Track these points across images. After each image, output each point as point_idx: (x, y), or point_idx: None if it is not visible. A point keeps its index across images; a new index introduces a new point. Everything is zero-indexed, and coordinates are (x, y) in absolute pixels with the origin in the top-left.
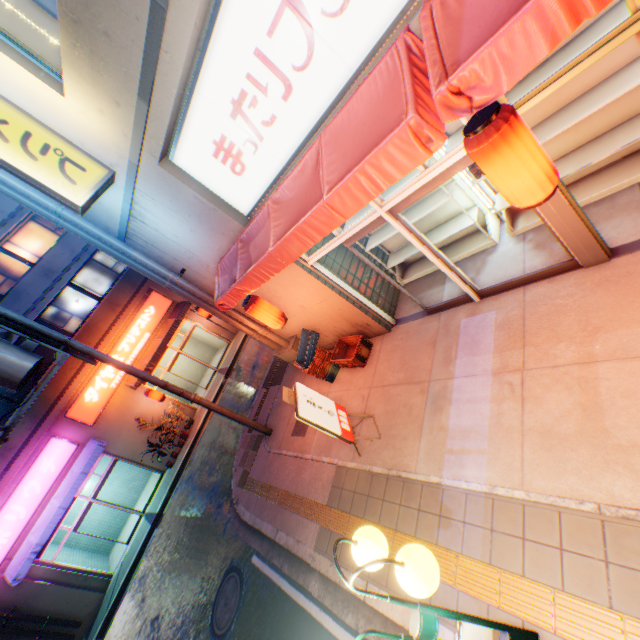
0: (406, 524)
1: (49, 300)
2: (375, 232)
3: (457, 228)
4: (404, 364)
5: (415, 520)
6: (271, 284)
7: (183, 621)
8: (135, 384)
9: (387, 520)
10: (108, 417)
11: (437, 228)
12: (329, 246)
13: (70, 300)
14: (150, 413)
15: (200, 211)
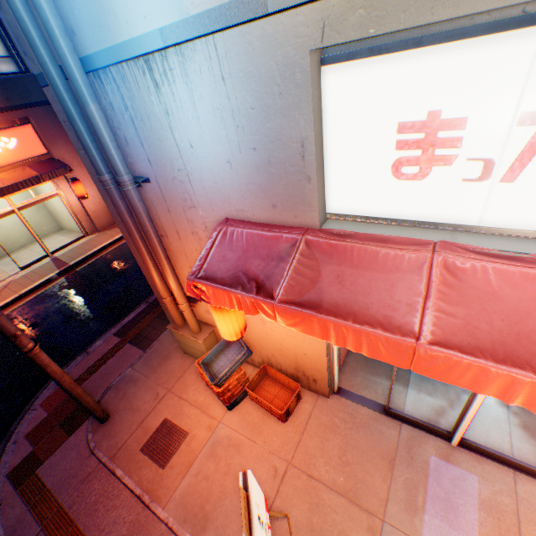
0: None
1: None
2: None
3: None
4: (346, 463)
5: None
6: None
7: None
8: None
9: None
10: None
11: None
12: None
13: None
14: None
15: (281, 159)
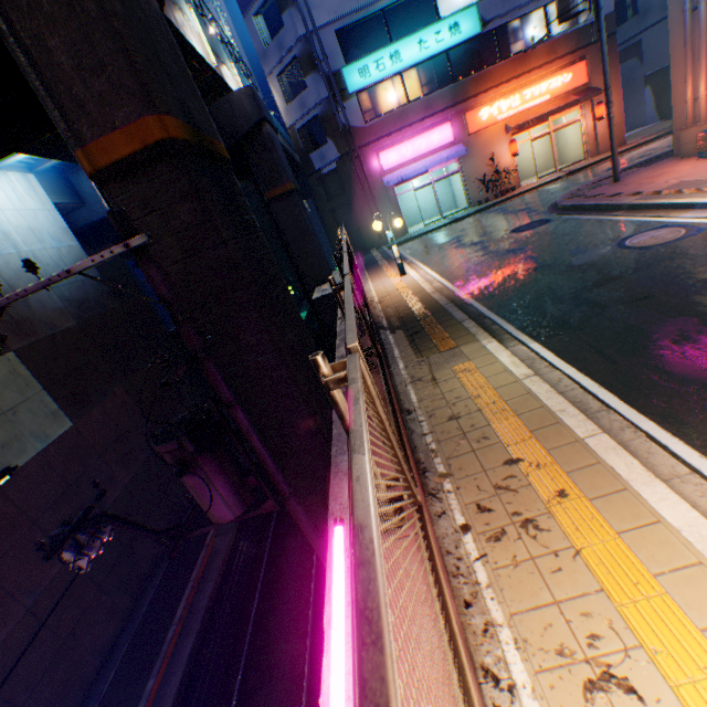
0: None
1: (522, 13)
2: None
3: None
4: None
5: None
6: None
7: (483, 235)
8: (512, 128)
9: None
10: (477, 139)
11: None
12: None
13: (529, 25)
14: (496, 160)
15: None
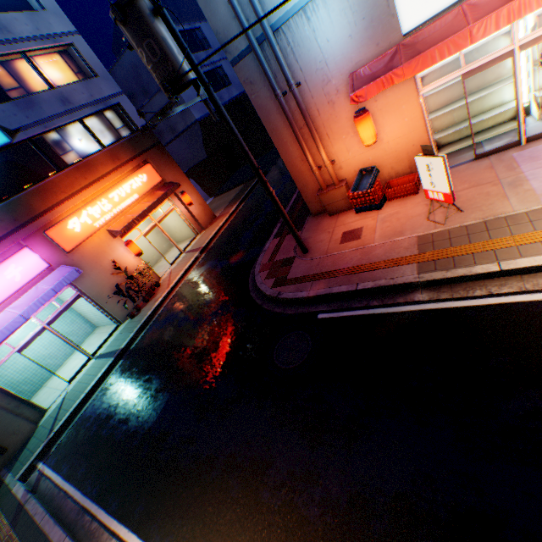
0: (521, 230)
1: (59, 123)
2: (433, 111)
3: (504, 109)
4: (464, 182)
5: (530, 226)
6: (373, 111)
7: (219, 385)
8: (120, 229)
9: (499, 235)
10: (83, 252)
11: (481, 114)
12: (450, 76)
13: (73, 136)
14: (121, 264)
15: (377, 16)
